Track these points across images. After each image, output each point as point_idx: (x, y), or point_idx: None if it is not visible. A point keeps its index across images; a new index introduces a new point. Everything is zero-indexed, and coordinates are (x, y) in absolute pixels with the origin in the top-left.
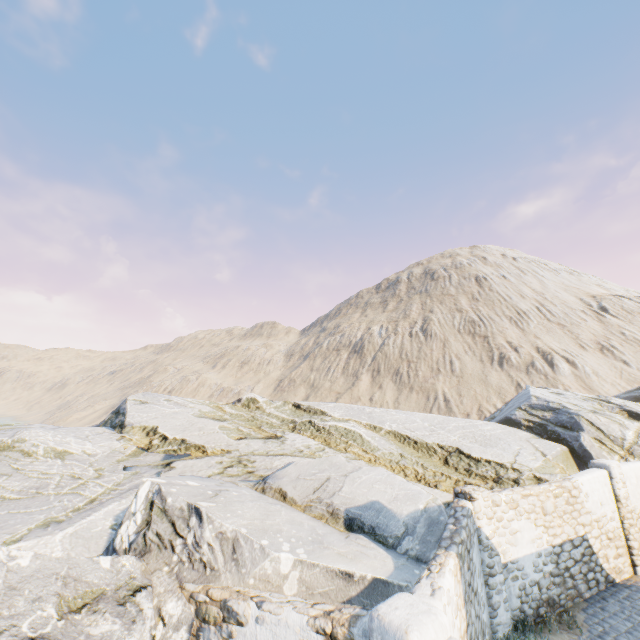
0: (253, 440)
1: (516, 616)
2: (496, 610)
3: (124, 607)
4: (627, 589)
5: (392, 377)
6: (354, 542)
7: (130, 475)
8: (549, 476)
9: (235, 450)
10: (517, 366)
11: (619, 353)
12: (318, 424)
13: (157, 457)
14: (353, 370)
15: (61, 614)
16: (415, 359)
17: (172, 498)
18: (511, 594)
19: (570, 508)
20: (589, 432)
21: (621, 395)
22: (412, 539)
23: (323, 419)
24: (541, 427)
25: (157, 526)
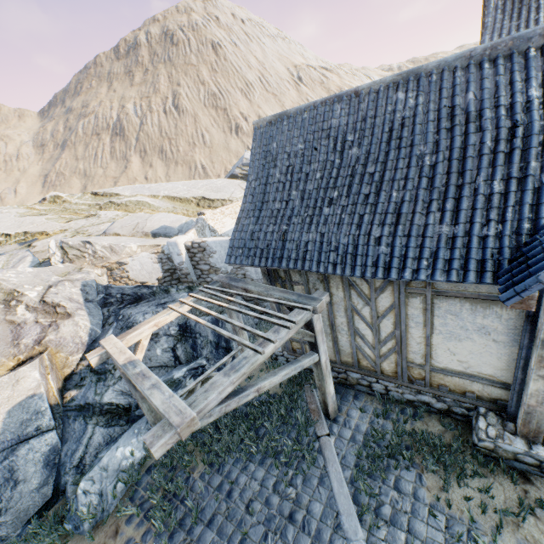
0: (78, 221)
1: None
2: None
3: (82, 272)
4: None
5: (159, 156)
6: (158, 239)
7: (9, 256)
8: None
9: (70, 228)
10: (247, 133)
11: None
12: (117, 202)
13: (14, 246)
14: (121, 154)
15: (61, 277)
16: (174, 136)
17: (72, 242)
18: None
19: None
20: None
21: None
22: (182, 234)
23: (119, 198)
24: (247, 176)
25: (72, 253)
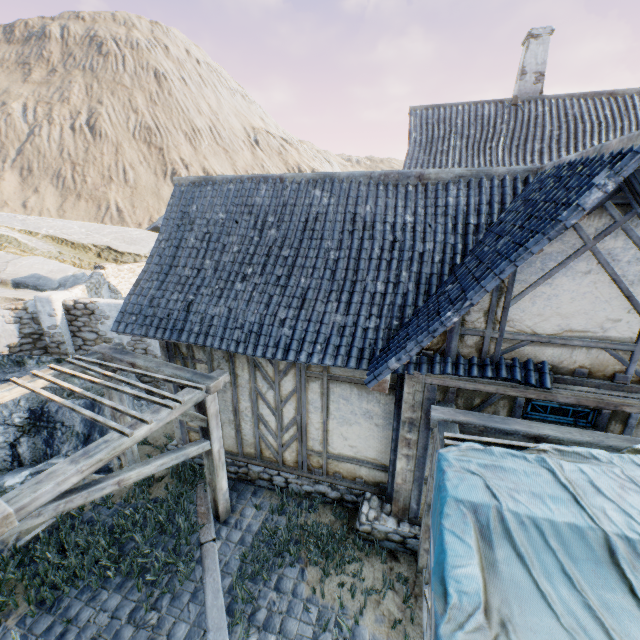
0: None
1: None
2: None
3: None
4: None
5: (53, 181)
6: (23, 292)
7: None
8: None
9: None
10: None
11: None
12: None
13: None
14: None
15: None
16: (82, 162)
17: None
18: None
19: None
20: None
21: None
22: (65, 289)
23: None
24: None
25: None
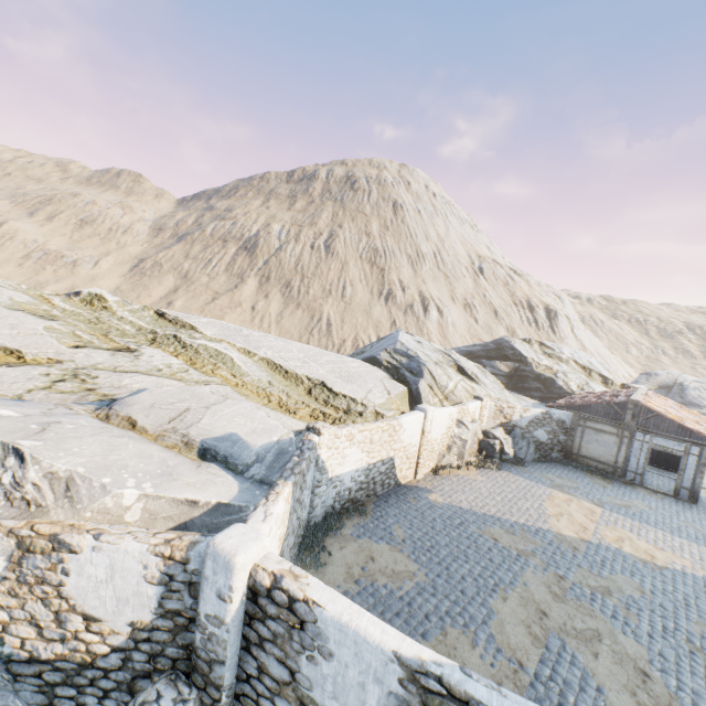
0: (96, 351)
1: (328, 510)
2: (315, 509)
3: None
4: (406, 488)
5: (282, 289)
6: (205, 471)
7: None
8: (386, 412)
9: (69, 361)
10: (399, 305)
11: (476, 312)
12: (185, 341)
13: None
14: (239, 270)
15: None
16: (310, 275)
17: None
18: (329, 497)
19: (390, 439)
20: (427, 380)
21: (462, 348)
22: (260, 466)
23: (192, 336)
24: (396, 370)
25: None
